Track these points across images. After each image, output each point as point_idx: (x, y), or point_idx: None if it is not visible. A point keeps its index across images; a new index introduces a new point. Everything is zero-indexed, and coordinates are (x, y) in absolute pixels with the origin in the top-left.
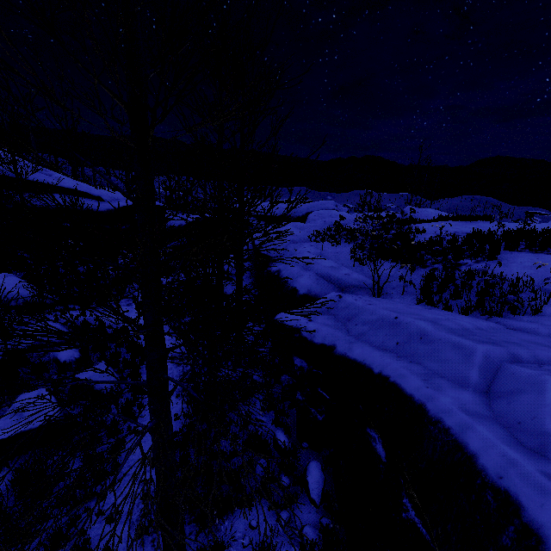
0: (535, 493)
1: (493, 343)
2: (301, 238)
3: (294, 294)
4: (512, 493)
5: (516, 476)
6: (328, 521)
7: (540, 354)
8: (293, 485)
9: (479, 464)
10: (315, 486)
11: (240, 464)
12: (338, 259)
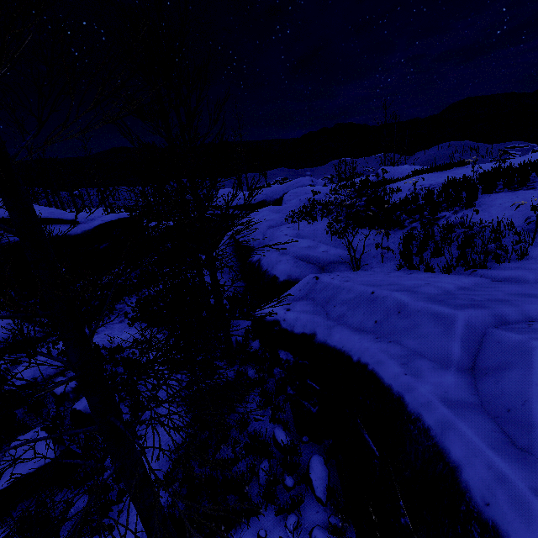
0: (530, 532)
1: (476, 306)
2: (278, 221)
3: (275, 281)
4: (502, 531)
5: (506, 502)
6: (336, 519)
7: (528, 309)
8: (297, 484)
9: (463, 481)
10: (319, 483)
11: (243, 470)
12: (316, 236)
